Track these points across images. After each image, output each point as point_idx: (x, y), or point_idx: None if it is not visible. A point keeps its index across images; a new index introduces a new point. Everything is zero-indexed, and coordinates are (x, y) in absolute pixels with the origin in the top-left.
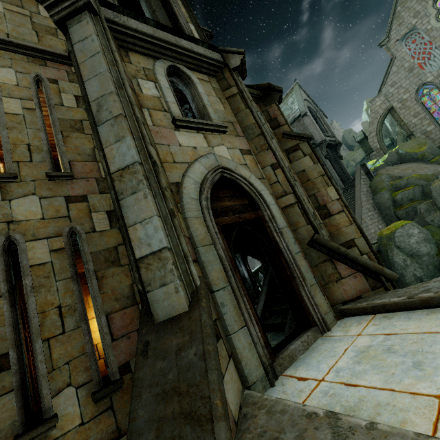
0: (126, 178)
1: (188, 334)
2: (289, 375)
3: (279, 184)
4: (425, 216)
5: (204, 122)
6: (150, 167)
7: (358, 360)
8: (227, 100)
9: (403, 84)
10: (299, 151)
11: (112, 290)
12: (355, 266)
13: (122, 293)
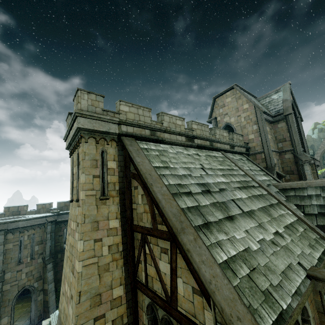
0: None
1: None
2: None
3: None
4: None
5: None
6: None
7: None
8: (312, 173)
9: None
10: None
11: None
12: None
13: None
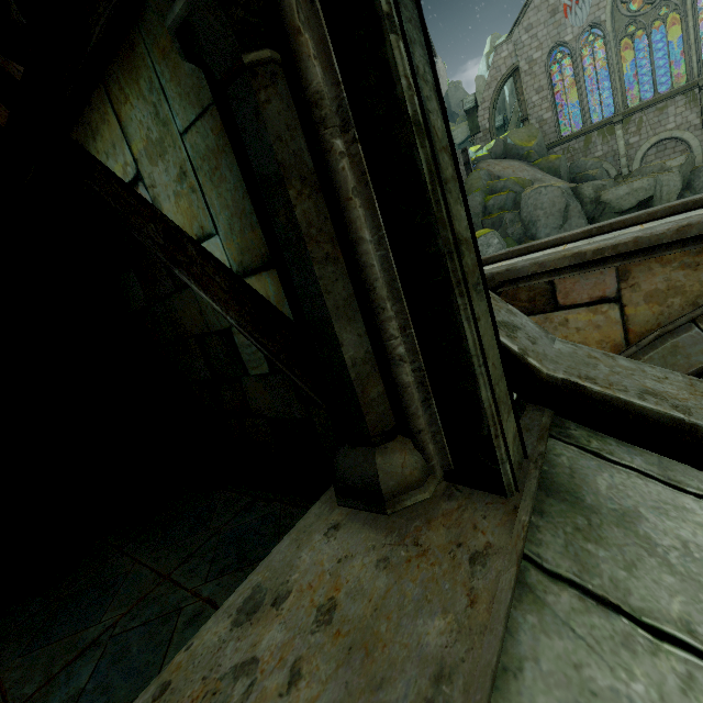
0: None
1: None
2: None
3: None
4: (508, 228)
5: None
6: None
7: None
8: None
9: (540, 33)
10: None
11: None
12: None
13: None
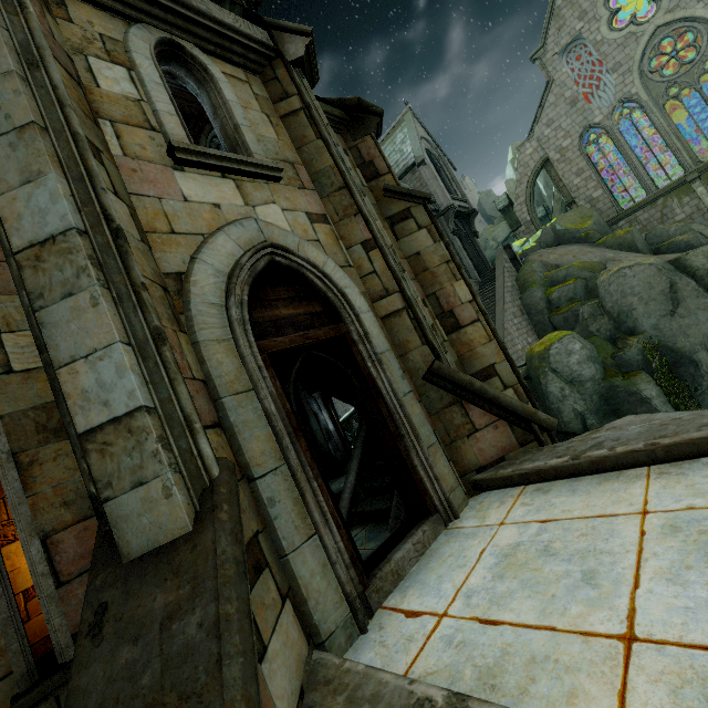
0: (49, 263)
1: (189, 582)
2: (393, 606)
3: (376, 276)
4: (590, 324)
5: (235, 158)
6: (108, 240)
7: (500, 572)
8: (282, 121)
9: (563, 123)
10: (410, 221)
11: (55, 487)
12: (496, 410)
13: (77, 491)
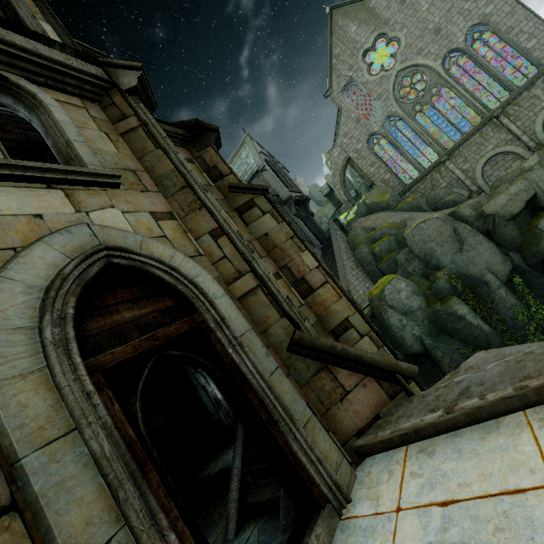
0: None
1: None
2: None
3: (227, 261)
4: (407, 267)
5: (61, 168)
6: None
7: None
8: (122, 137)
9: (355, 134)
10: (255, 208)
11: None
12: (361, 368)
13: None
